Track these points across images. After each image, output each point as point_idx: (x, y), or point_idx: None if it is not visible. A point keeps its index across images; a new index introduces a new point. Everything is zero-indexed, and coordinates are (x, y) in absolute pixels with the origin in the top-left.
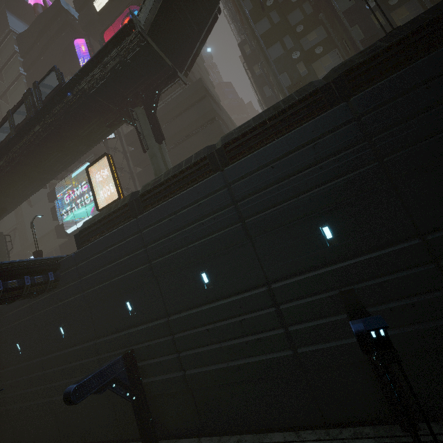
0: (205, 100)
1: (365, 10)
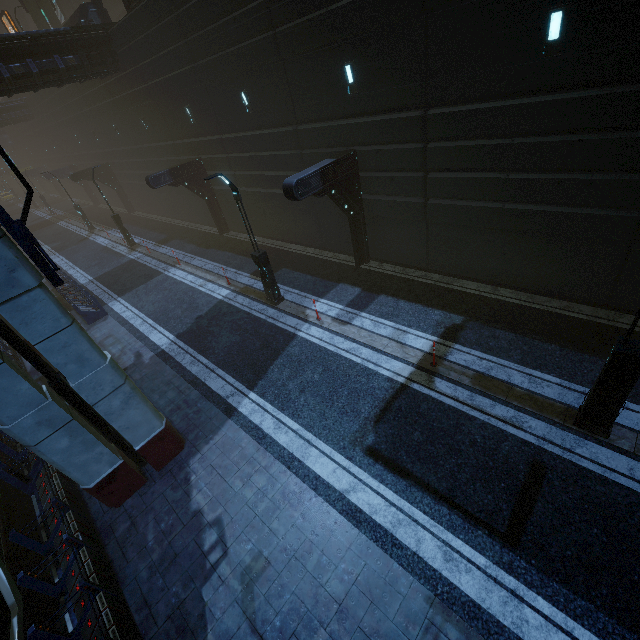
0: None
1: None
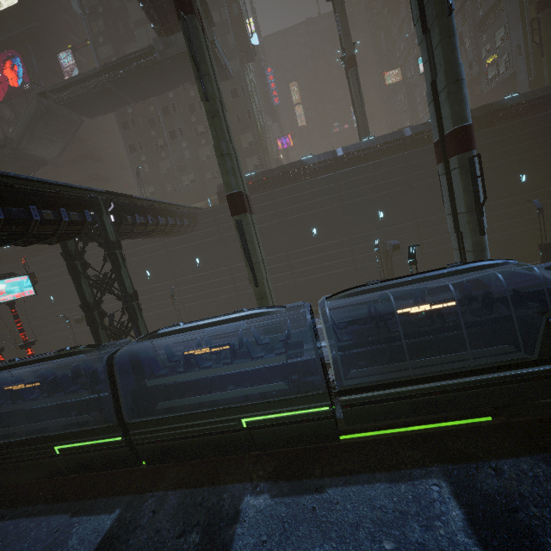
0: (85, 162)
1: (182, 146)
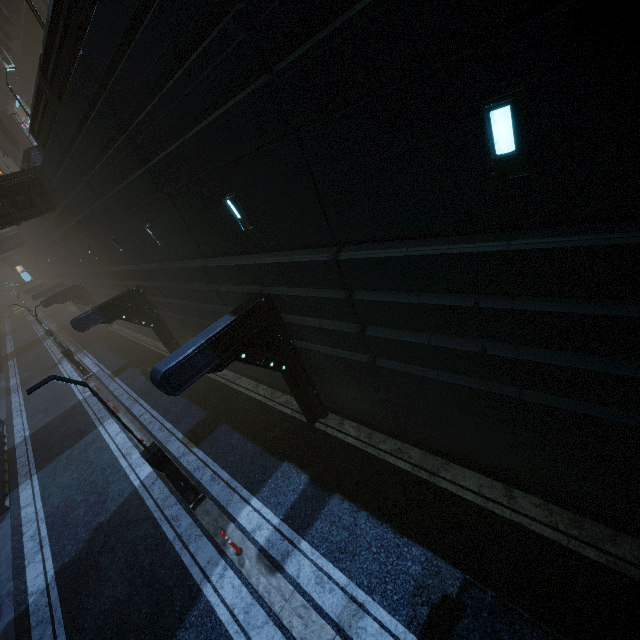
0: None
1: None
